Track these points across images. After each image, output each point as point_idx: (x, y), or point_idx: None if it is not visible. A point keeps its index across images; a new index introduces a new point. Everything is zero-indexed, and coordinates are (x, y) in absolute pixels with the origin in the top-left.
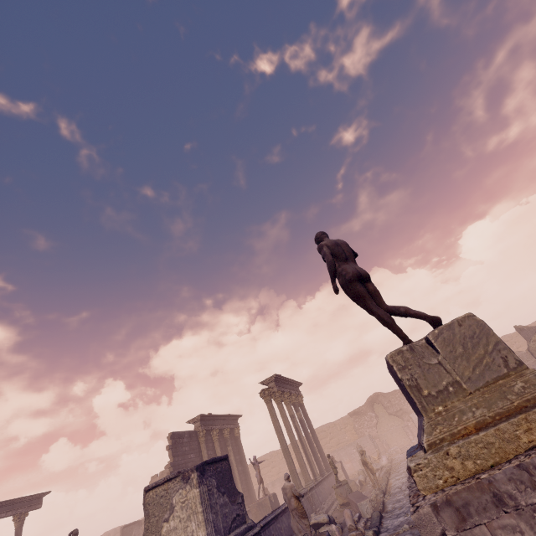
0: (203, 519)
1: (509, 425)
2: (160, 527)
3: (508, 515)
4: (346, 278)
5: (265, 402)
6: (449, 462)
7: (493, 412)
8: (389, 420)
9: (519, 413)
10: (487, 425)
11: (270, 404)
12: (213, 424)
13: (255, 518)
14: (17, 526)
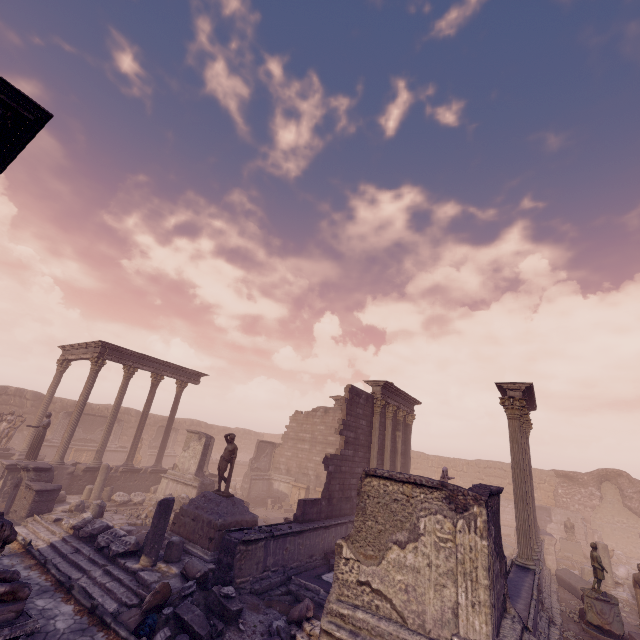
0: (487, 602)
1: None
2: (383, 544)
3: None
4: None
5: (507, 415)
6: None
7: None
8: (620, 513)
9: None
10: None
11: (518, 422)
12: (392, 398)
13: None
14: (178, 390)
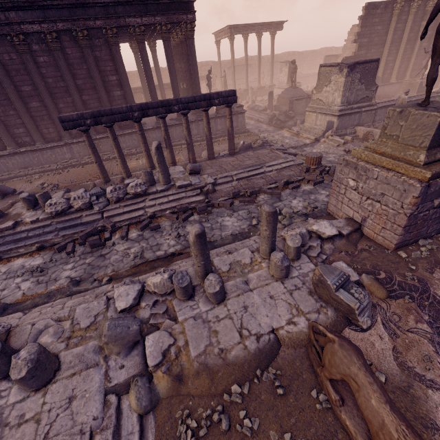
0: (341, 95)
1: (384, 159)
2: (322, 87)
3: (355, 171)
4: (439, 27)
5: None
6: (362, 154)
7: (390, 153)
8: None
9: (394, 159)
10: (384, 155)
11: None
12: None
13: (401, 91)
14: (271, 39)
